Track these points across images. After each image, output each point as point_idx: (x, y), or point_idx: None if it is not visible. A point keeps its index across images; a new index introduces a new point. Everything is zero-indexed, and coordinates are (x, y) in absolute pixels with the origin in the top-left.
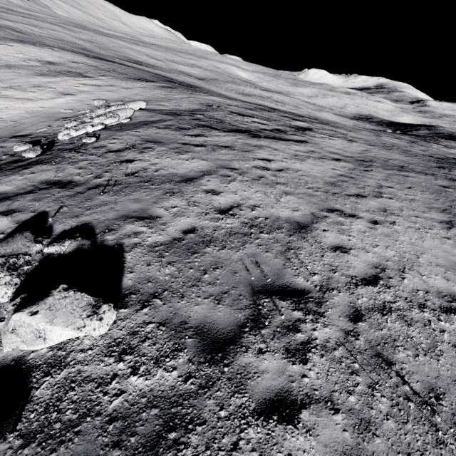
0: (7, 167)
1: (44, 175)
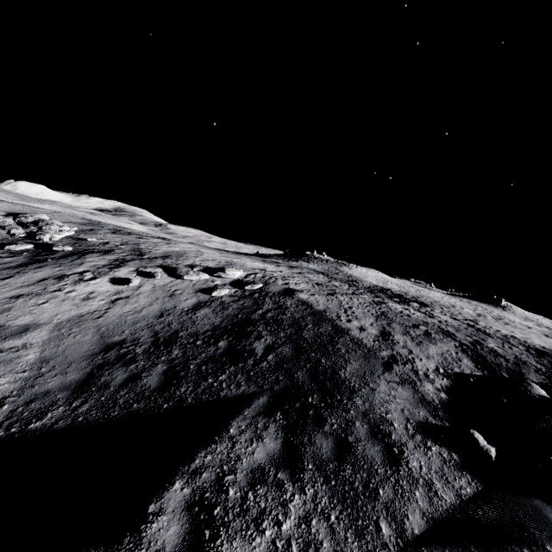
0: (51, 258)
1: (108, 257)
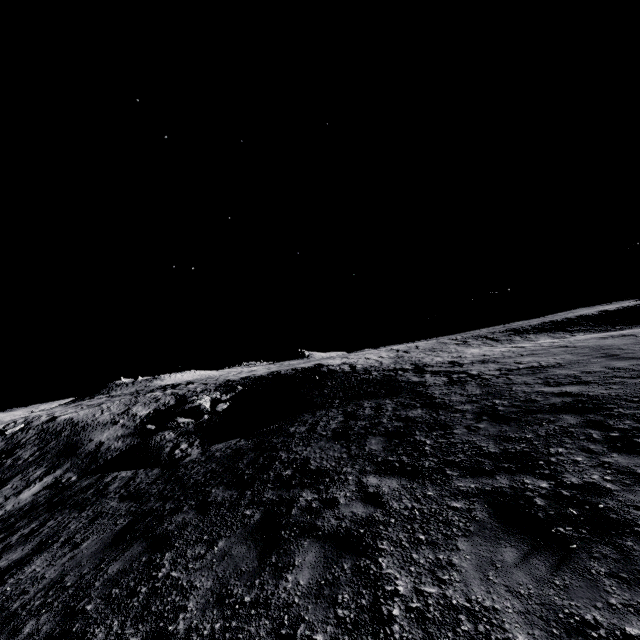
0: None
1: None
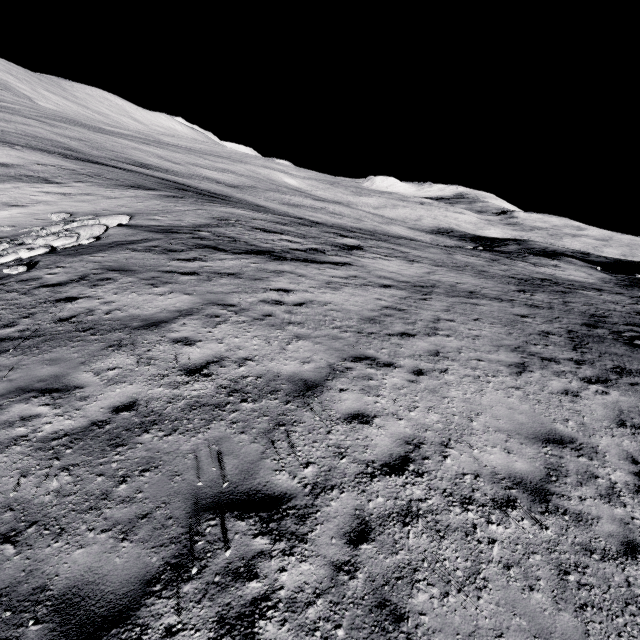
0: None
1: None
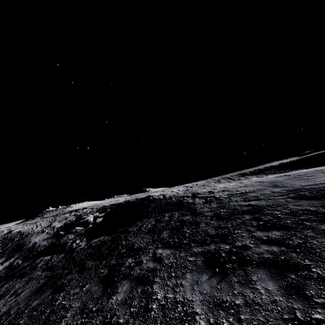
0: None
1: None
